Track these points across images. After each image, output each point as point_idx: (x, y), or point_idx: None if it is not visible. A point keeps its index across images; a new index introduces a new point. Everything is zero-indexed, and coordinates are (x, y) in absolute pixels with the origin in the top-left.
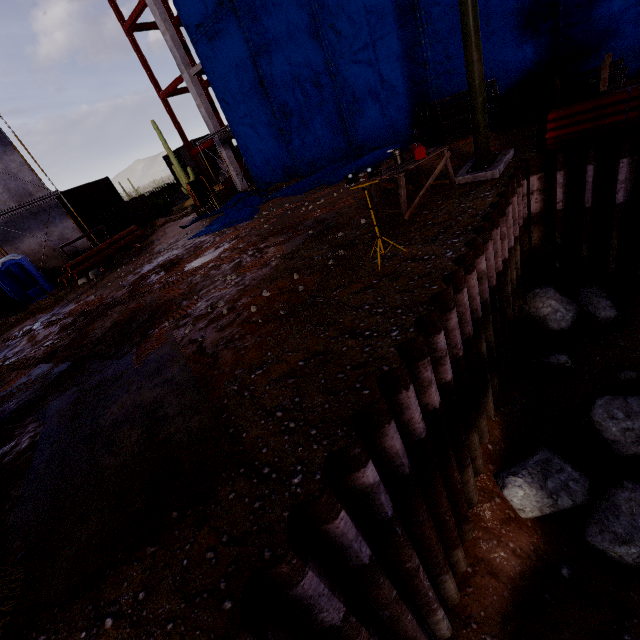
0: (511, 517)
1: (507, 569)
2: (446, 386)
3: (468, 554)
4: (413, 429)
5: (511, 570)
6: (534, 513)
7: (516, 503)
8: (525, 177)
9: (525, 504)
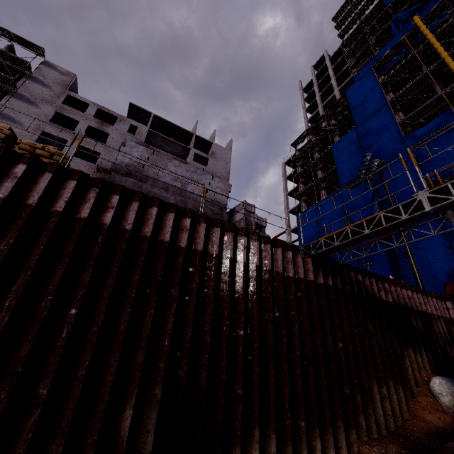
0: (439, 409)
1: (434, 422)
2: (390, 303)
3: (410, 414)
4: (374, 293)
5: (437, 424)
6: (448, 397)
7: (436, 388)
8: (442, 300)
9: (441, 389)
